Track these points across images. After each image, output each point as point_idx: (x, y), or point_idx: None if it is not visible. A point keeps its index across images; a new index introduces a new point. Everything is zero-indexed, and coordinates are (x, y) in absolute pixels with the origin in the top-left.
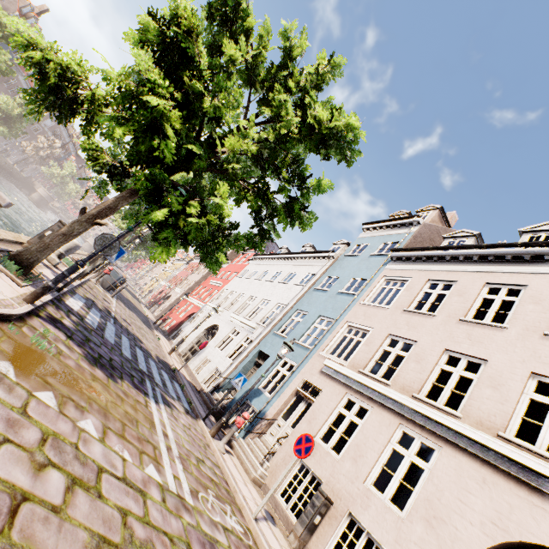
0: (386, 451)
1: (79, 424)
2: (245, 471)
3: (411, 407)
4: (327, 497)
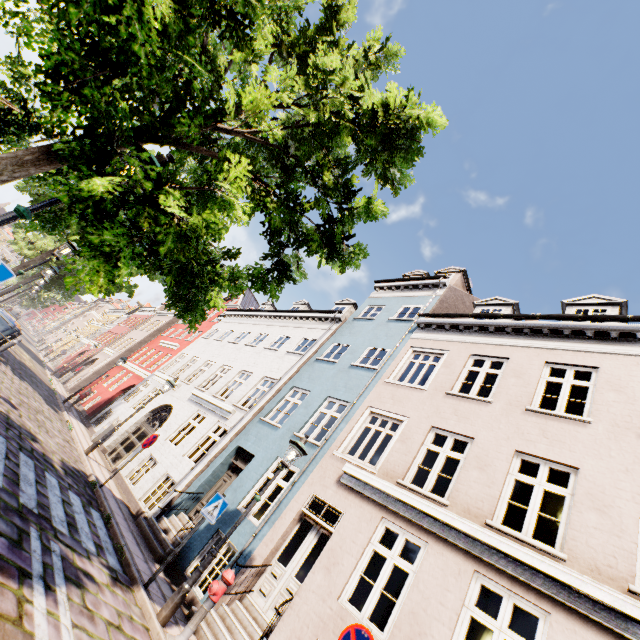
0: (461, 623)
1: None
2: None
3: (491, 545)
4: None
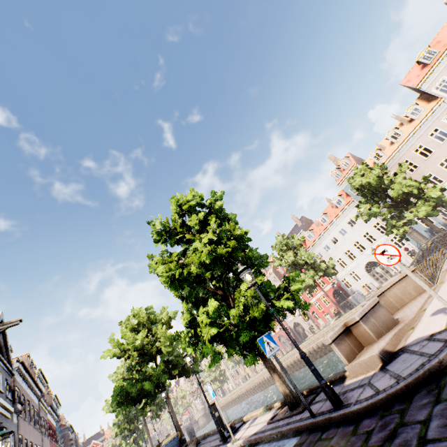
0: None
1: None
2: None
3: None
4: None
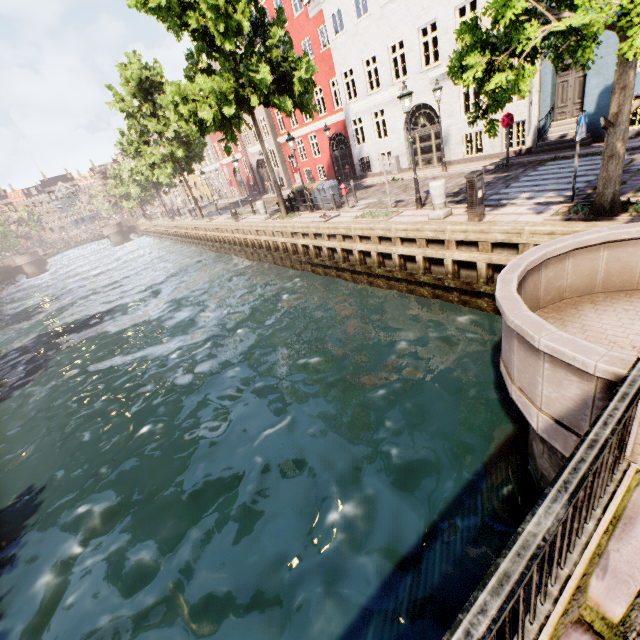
0: None
1: None
2: None
3: None
4: None
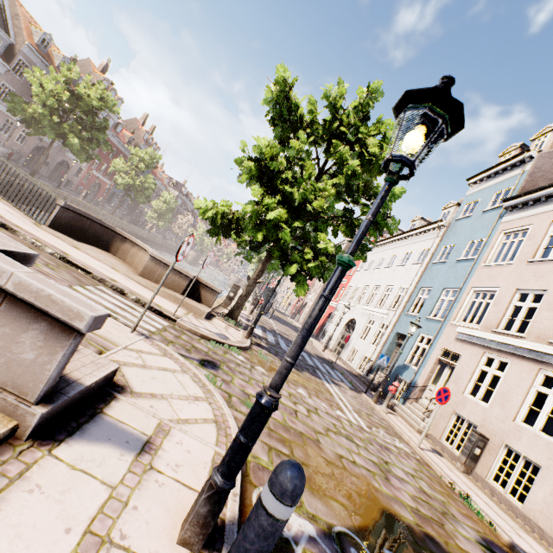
0: (530, 394)
1: (297, 390)
2: (410, 426)
3: (546, 353)
4: (480, 434)
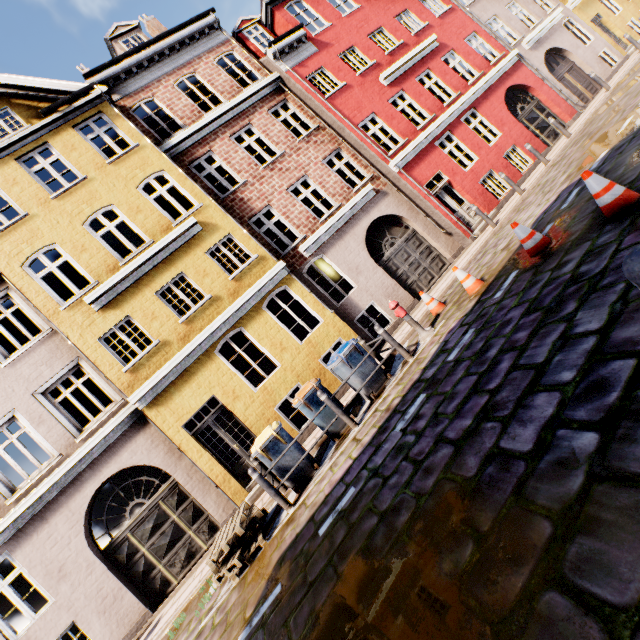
0: None
1: None
2: None
3: None
4: None
